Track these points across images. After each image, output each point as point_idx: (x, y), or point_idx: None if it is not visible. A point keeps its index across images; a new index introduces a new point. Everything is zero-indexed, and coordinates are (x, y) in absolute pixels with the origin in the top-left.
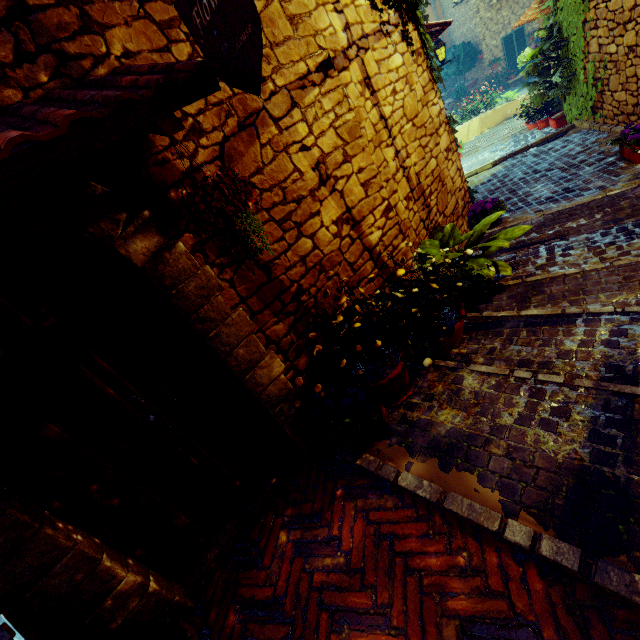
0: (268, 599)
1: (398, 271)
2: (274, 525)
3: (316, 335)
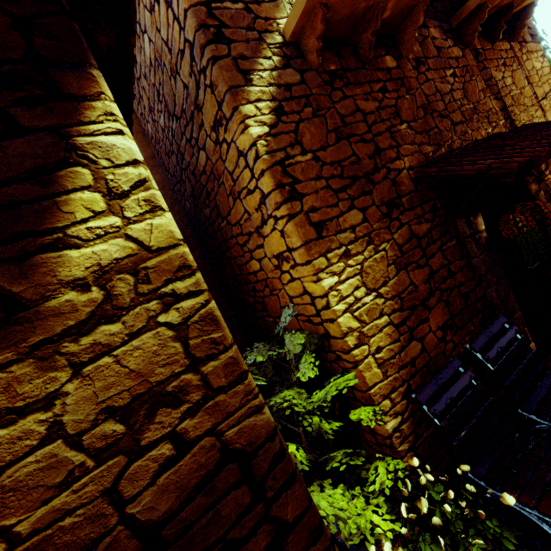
0: None
1: None
2: None
3: None
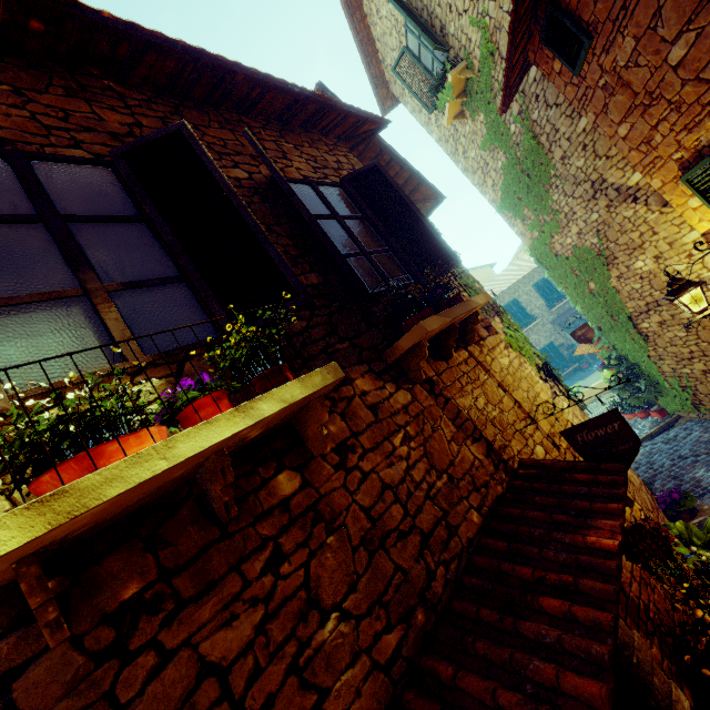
0: None
1: None
2: None
3: (689, 656)
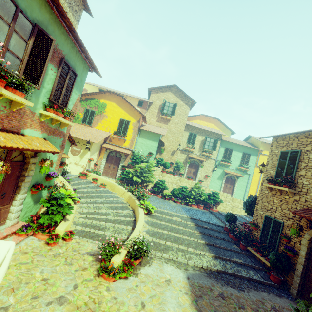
0: None
1: None
2: None
3: None
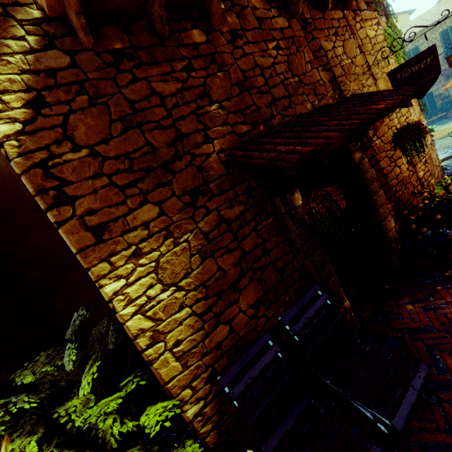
0: (419, 327)
1: (451, 183)
2: (398, 304)
3: (407, 212)
